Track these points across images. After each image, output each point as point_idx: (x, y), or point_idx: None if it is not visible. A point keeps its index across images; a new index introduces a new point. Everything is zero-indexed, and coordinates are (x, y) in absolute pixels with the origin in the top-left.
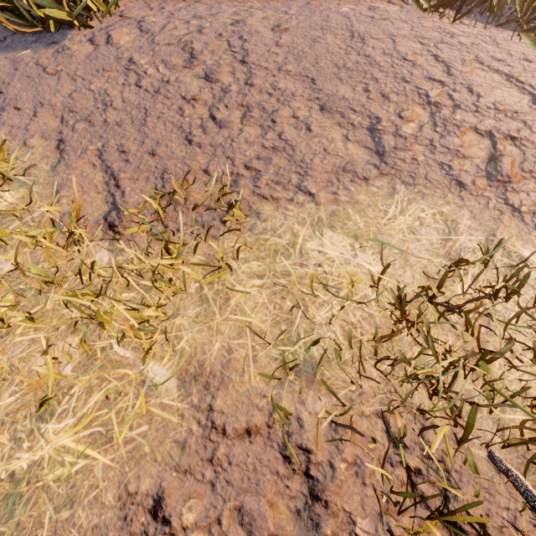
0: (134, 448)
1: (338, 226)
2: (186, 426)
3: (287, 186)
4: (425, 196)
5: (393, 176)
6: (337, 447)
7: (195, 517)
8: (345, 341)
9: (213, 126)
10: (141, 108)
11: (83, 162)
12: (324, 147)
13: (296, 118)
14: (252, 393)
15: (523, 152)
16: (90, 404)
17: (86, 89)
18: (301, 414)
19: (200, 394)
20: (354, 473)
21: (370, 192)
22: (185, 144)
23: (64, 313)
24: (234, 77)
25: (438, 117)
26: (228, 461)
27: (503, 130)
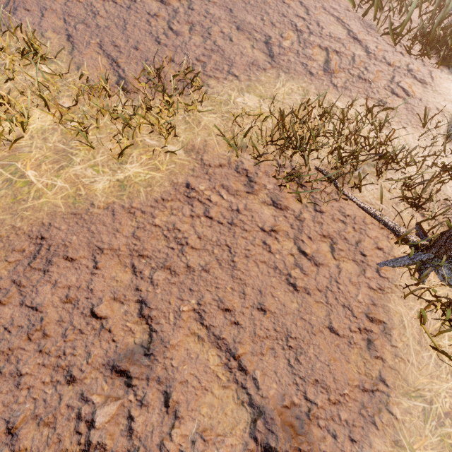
0: (171, 171)
1: (252, 92)
2: (192, 165)
3: (222, 71)
4: (294, 79)
5: (278, 68)
6: (258, 169)
7: (205, 188)
8: (258, 137)
9: (172, 34)
10: (120, 18)
11: (90, 51)
12: (241, 52)
13: (223, 33)
14: (219, 154)
15: (341, 59)
16: (143, 159)
17: (76, 1)
18: (242, 160)
19: (196, 155)
20: (265, 175)
21: (267, 76)
22: (156, 44)
23: (112, 127)
24: (180, 3)
25: (301, 39)
26: (214, 174)
27: (333, 48)
